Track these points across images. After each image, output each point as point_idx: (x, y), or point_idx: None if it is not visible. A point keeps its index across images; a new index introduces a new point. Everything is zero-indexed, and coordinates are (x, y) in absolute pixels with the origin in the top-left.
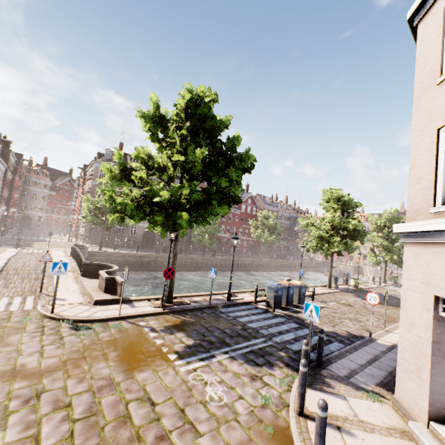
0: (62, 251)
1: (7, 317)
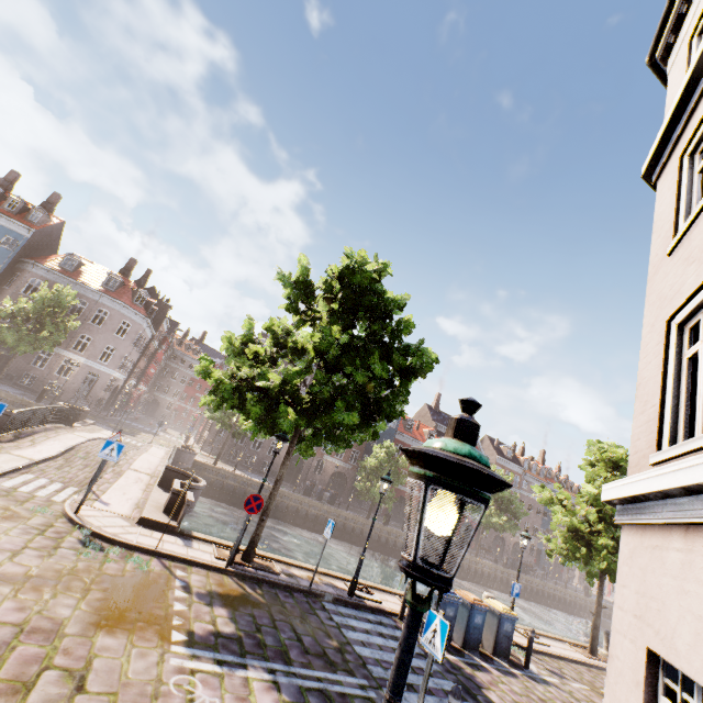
0: (165, 451)
1: (24, 500)
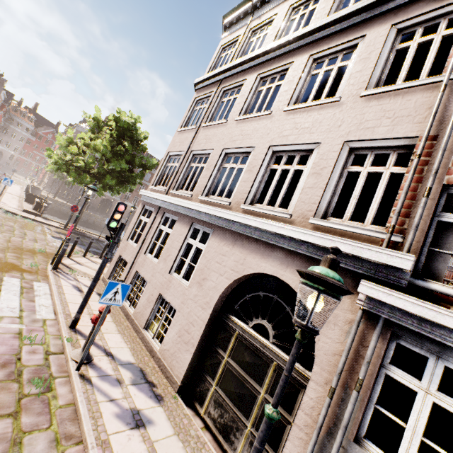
0: (20, 187)
1: None
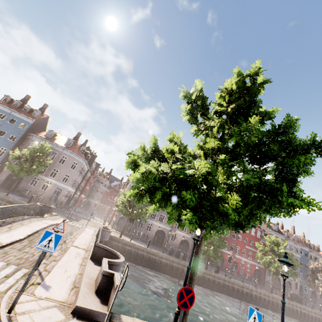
0: (93, 230)
1: None
